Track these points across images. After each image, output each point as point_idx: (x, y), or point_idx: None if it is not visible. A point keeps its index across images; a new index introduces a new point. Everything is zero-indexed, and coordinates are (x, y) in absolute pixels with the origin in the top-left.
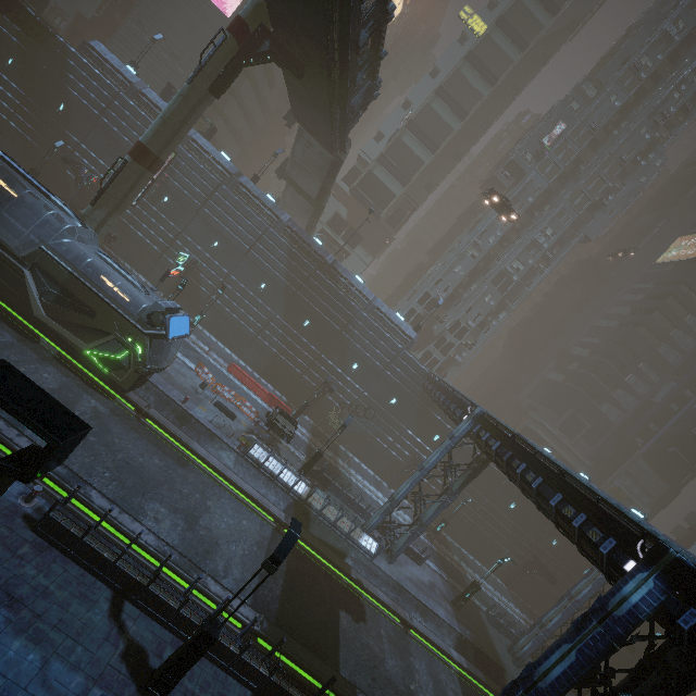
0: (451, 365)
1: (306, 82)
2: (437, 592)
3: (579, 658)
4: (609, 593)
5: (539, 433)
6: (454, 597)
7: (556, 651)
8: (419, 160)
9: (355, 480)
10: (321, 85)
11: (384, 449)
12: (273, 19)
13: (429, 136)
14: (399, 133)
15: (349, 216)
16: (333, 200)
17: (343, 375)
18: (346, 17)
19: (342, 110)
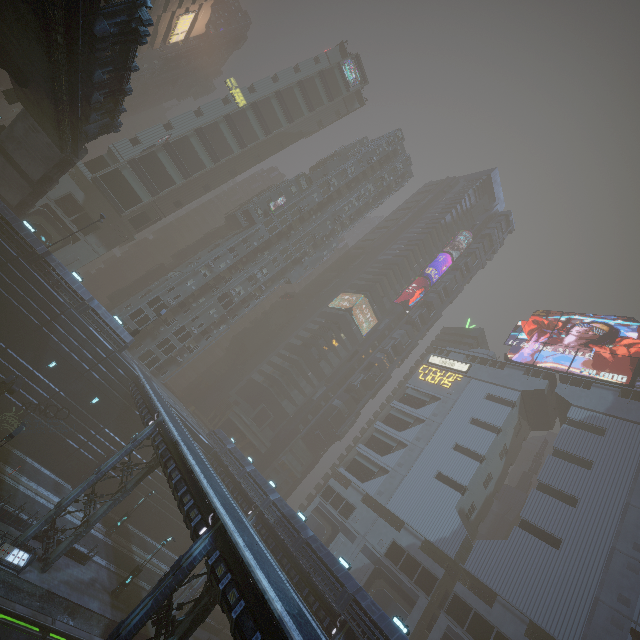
0: (172, 365)
1: (31, 88)
2: (98, 586)
3: (153, 604)
4: (186, 552)
5: (237, 423)
6: (116, 586)
7: (141, 605)
8: (171, 179)
9: (24, 488)
10: (48, 104)
11: (74, 450)
12: None
13: (184, 163)
14: (156, 148)
15: (86, 202)
16: (68, 179)
17: (34, 373)
18: (75, 82)
19: (73, 129)
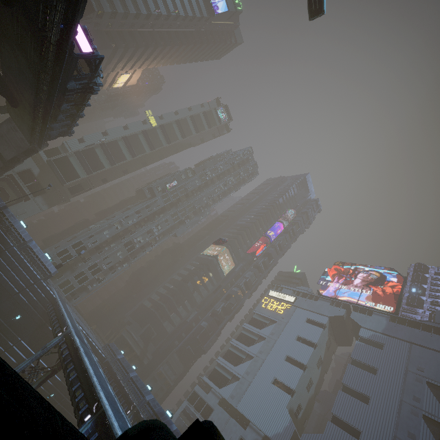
0: (83, 291)
1: (19, 108)
2: None
3: None
4: None
5: (128, 339)
6: None
7: None
8: (102, 165)
9: None
10: (28, 117)
11: None
12: (4, 73)
13: (112, 156)
14: (95, 145)
15: (40, 175)
16: (30, 160)
17: None
18: (49, 109)
19: (41, 132)
